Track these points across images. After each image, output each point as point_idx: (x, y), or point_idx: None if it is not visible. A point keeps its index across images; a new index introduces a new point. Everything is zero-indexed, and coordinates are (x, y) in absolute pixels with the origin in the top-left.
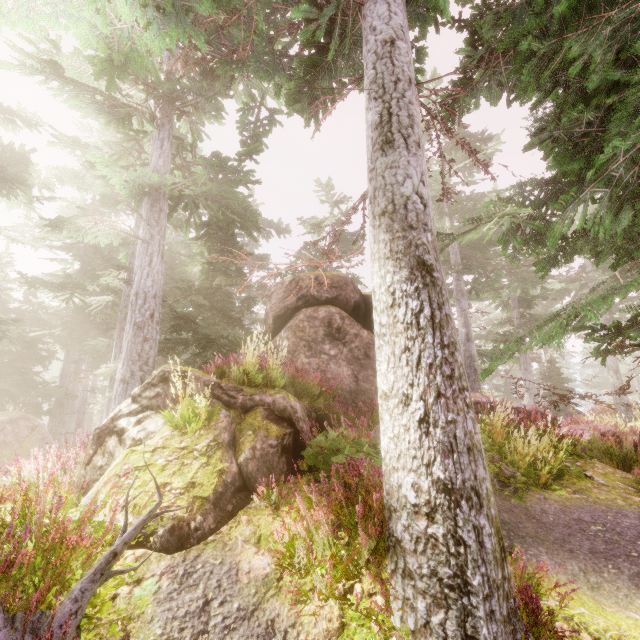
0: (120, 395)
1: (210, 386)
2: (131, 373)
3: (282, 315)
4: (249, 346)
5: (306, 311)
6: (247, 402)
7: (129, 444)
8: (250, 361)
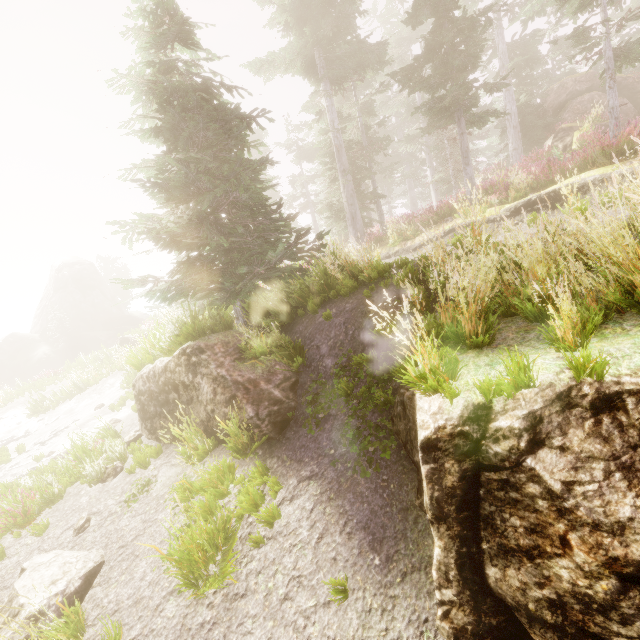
0: (515, 155)
1: (590, 121)
2: (517, 146)
3: (557, 108)
4: (596, 108)
5: (576, 100)
6: (595, 126)
7: (562, 147)
8: (595, 113)
